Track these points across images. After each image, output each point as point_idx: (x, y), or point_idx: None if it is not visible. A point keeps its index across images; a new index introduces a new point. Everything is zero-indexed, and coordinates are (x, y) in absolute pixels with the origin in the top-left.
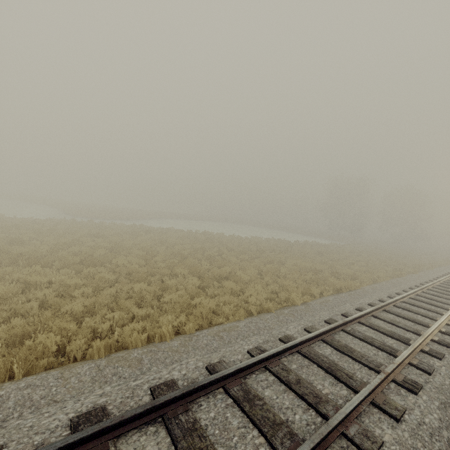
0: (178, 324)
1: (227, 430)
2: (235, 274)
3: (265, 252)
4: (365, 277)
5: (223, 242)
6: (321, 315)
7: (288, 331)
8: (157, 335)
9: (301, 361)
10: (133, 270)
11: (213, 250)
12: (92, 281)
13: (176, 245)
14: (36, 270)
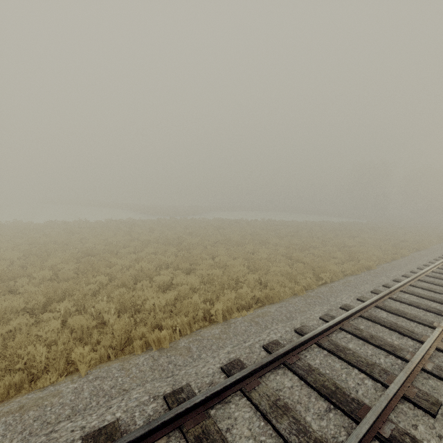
0: (362, 264)
1: (442, 282)
2: (345, 244)
3: (338, 231)
4: (424, 242)
5: (300, 226)
6: (427, 258)
7: (422, 263)
8: (365, 267)
9: (442, 270)
10: (292, 245)
11: (301, 232)
12: (286, 251)
13: (275, 230)
14: (250, 247)
